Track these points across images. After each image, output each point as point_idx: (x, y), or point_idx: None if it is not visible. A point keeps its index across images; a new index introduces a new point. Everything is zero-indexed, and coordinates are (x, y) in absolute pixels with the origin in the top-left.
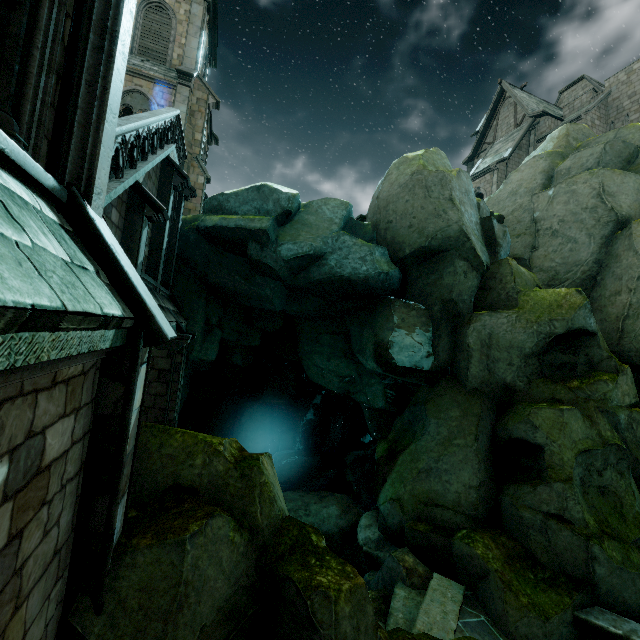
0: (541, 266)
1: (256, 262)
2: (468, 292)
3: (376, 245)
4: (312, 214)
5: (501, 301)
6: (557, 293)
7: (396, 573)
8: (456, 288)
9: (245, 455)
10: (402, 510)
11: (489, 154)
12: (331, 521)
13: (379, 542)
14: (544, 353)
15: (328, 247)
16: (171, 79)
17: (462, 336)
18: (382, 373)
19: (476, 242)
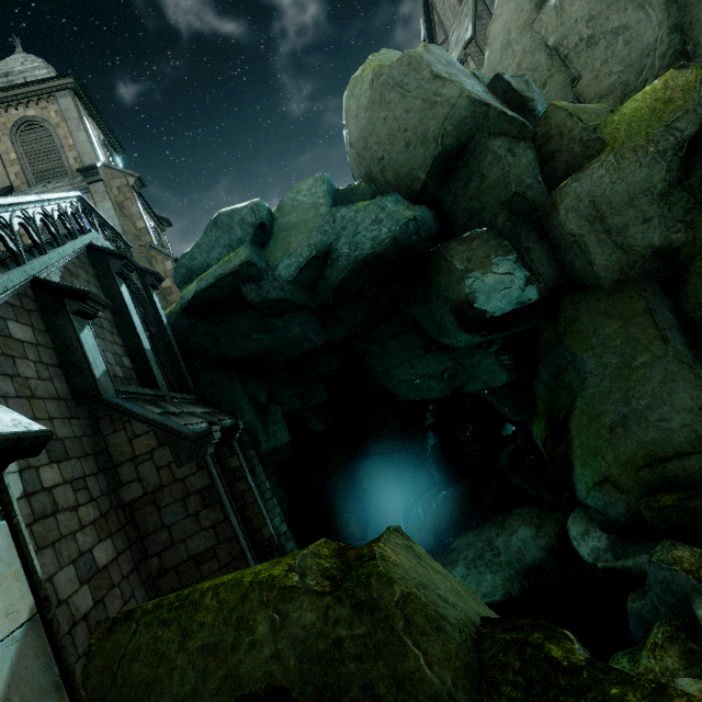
0: (598, 93)
1: (262, 305)
2: (529, 173)
3: (382, 196)
4: (290, 213)
5: (578, 156)
6: (651, 91)
7: (679, 586)
8: (510, 176)
9: (350, 559)
10: (621, 491)
11: (450, 51)
12: (530, 547)
13: (614, 547)
14: (685, 176)
15: (329, 236)
16: (79, 184)
17: (556, 230)
18: (482, 342)
19: (500, 107)
